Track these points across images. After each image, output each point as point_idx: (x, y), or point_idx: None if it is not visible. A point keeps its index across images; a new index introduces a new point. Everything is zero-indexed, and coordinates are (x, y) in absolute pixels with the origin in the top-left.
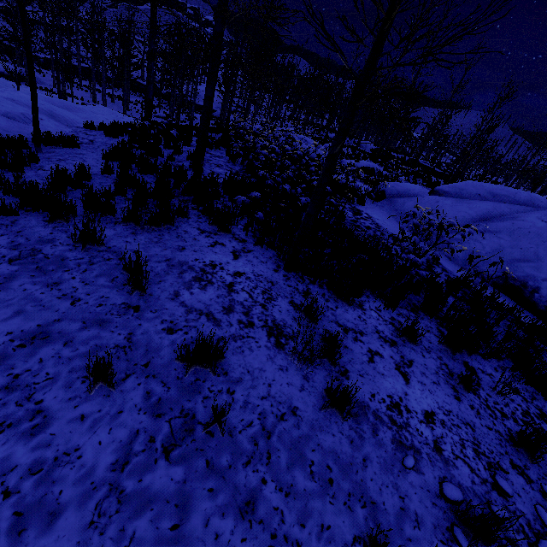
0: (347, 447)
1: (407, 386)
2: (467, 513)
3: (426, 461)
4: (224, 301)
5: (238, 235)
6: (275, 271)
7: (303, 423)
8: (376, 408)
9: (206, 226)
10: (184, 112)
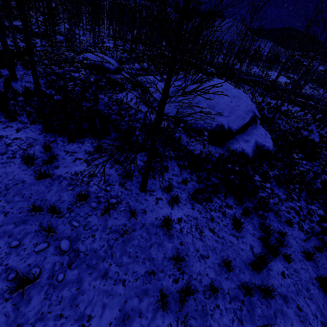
0: (43, 188)
1: (87, 167)
2: (78, 195)
3: (79, 187)
4: (2, 151)
5: (23, 121)
6: (39, 134)
7: (26, 184)
8: (66, 176)
9: (4, 119)
10: None
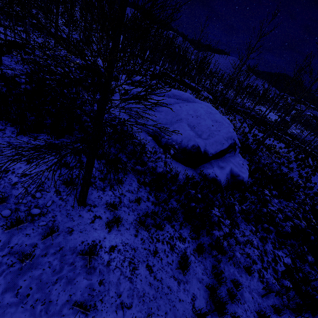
0: None
1: (25, 165)
2: None
3: (1, 187)
4: None
5: None
6: None
7: None
8: None
9: None
10: (43, 37)
